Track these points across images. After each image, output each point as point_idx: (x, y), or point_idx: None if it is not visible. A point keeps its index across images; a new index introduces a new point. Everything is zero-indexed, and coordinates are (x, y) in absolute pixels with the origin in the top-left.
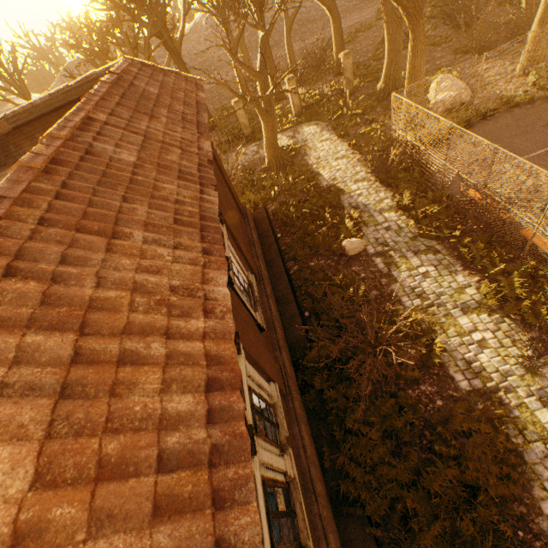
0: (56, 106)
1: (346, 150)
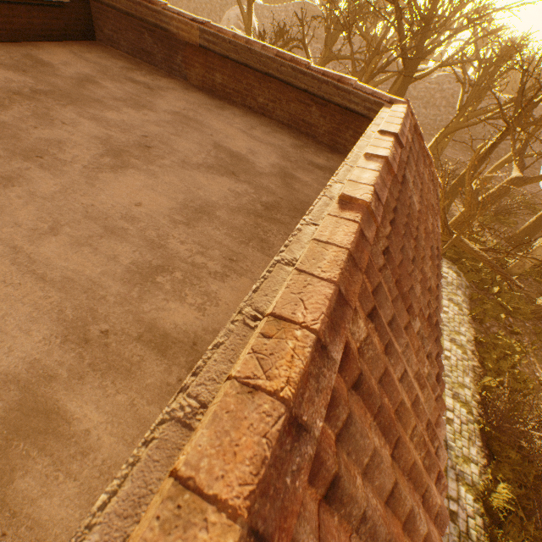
0: (271, 72)
1: (468, 339)
